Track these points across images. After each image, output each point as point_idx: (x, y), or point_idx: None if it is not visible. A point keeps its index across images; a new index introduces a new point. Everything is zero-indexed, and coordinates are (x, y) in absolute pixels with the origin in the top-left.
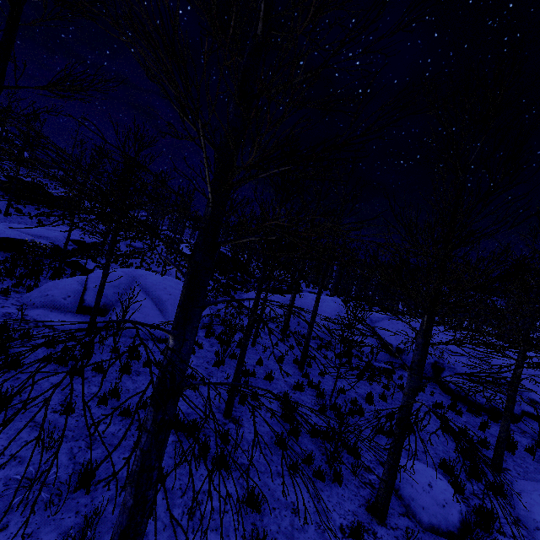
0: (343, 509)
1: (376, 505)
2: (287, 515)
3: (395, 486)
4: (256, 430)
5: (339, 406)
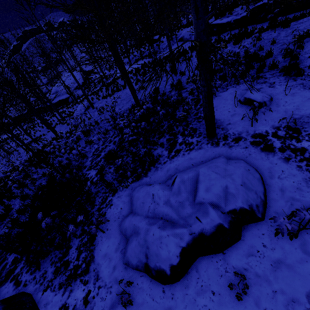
0: None
1: None
2: None
3: None
4: None
5: None
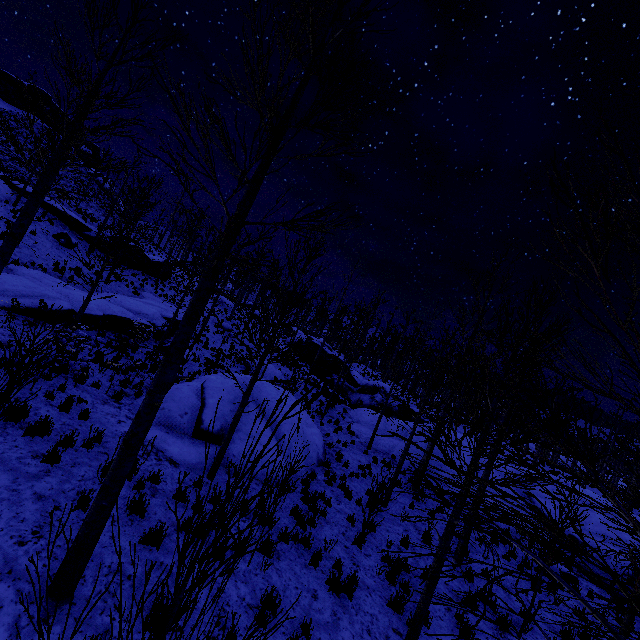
0: None
1: None
2: None
3: None
4: None
5: None
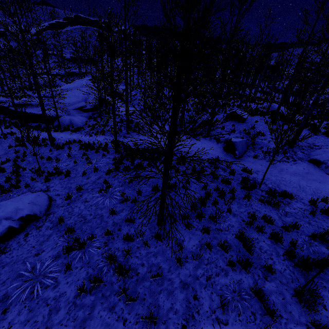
0: None
1: None
2: None
3: None
4: None
5: None
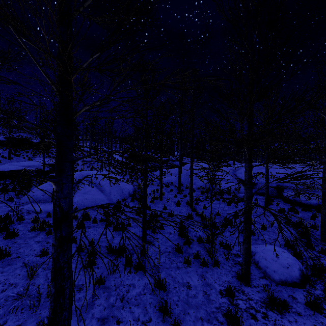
0: (221, 280)
1: (242, 275)
2: (184, 290)
3: (255, 262)
4: (106, 226)
5: (207, 219)
